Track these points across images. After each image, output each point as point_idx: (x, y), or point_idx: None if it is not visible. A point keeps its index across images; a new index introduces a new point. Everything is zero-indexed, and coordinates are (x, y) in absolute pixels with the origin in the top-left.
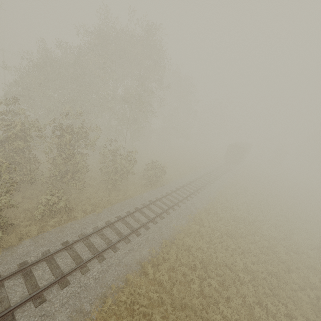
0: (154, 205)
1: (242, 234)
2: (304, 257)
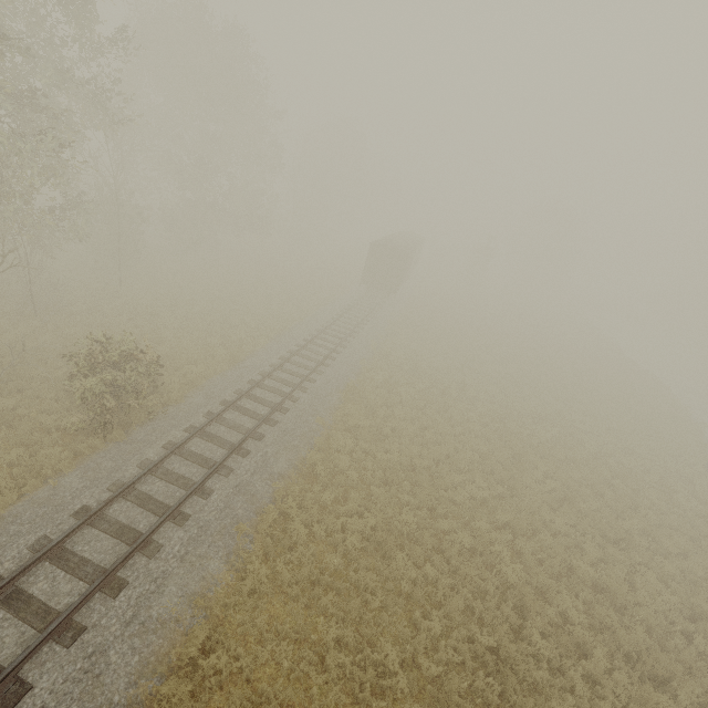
0: (95, 528)
1: (406, 528)
2: (547, 542)
